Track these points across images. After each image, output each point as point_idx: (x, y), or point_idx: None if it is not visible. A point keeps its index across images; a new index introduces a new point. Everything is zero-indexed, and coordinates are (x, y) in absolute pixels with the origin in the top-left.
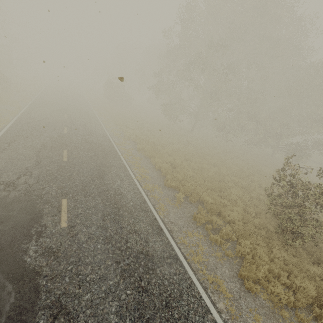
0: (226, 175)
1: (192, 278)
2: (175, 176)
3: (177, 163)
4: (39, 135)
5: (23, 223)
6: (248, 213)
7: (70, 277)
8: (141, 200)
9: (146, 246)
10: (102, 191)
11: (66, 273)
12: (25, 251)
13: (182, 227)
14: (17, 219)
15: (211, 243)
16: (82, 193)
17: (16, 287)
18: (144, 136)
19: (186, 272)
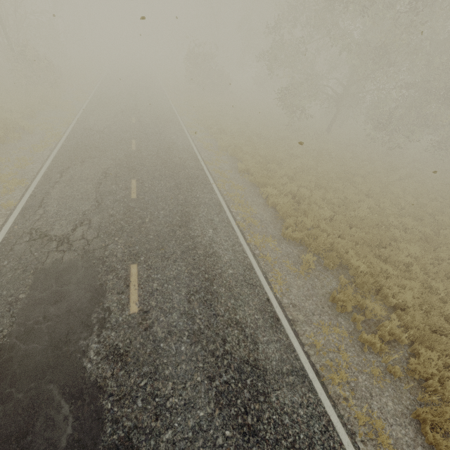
0: (390, 215)
1: (329, 414)
2: (300, 220)
3: (304, 194)
4: (98, 156)
5: (81, 304)
6: (430, 290)
7: (143, 399)
8: (244, 264)
9: (254, 351)
10: (186, 250)
11: (138, 393)
12: (85, 350)
13: (311, 315)
14: (73, 298)
15: (361, 347)
16: (157, 254)
17: (74, 409)
18: (249, 146)
19: (319, 403)
